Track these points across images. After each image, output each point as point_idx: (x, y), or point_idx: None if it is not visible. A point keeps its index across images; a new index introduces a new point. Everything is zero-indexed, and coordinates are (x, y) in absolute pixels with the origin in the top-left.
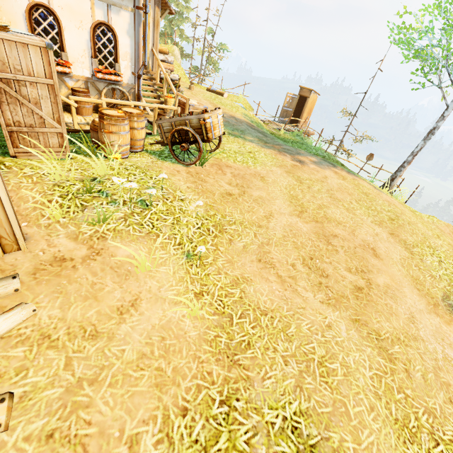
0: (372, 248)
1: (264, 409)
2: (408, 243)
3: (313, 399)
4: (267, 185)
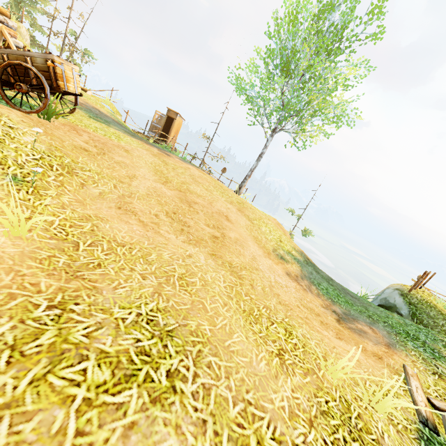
0: (226, 216)
1: (114, 309)
2: (250, 217)
3: (172, 301)
4: (132, 157)
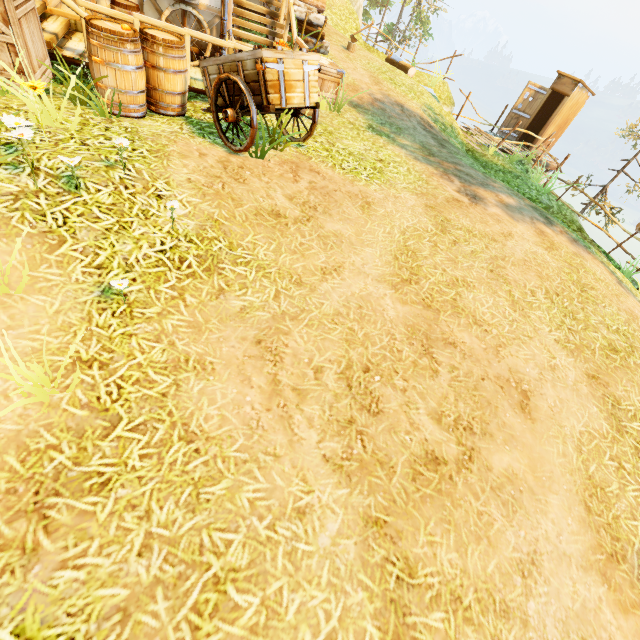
0: (524, 392)
1: (2, 629)
2: (622, 407)
3: None
4: (368, 219)
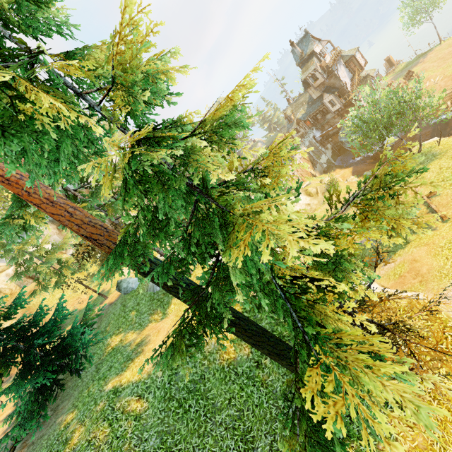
0: (449, 52)
1: None
2: None
3: None
4: (426, 67)
